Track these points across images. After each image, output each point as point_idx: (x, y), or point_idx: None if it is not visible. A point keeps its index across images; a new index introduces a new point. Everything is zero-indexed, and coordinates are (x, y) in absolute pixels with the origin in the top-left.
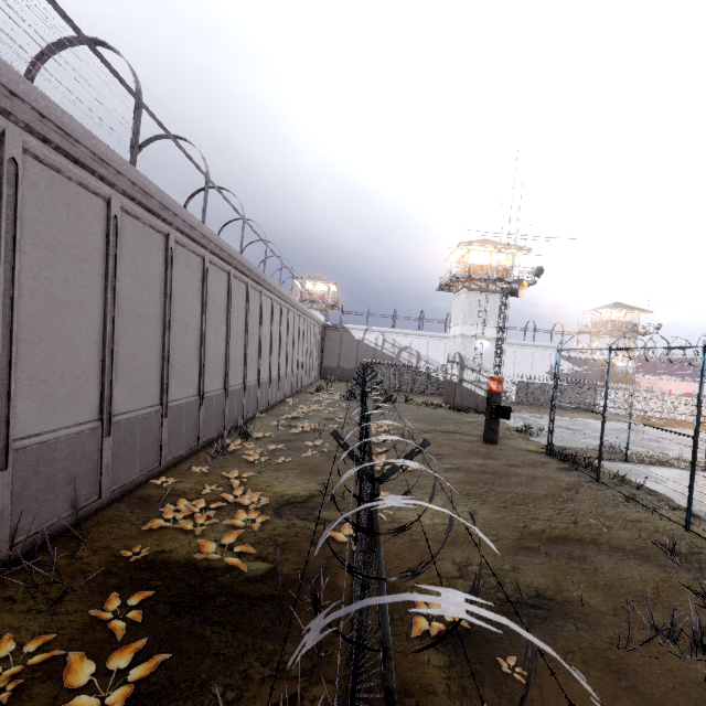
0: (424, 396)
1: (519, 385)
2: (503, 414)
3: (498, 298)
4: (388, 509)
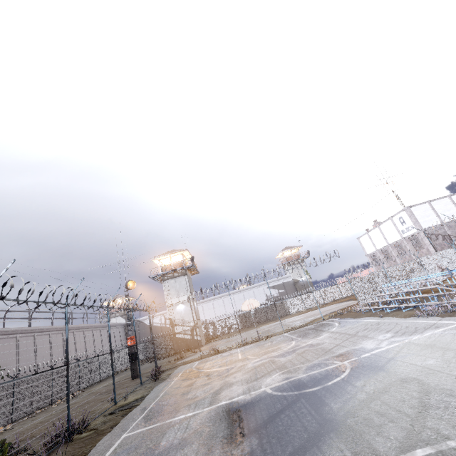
0: None
1: (239, 317)
2: (135, 357)
3: (181, 279)
4: None
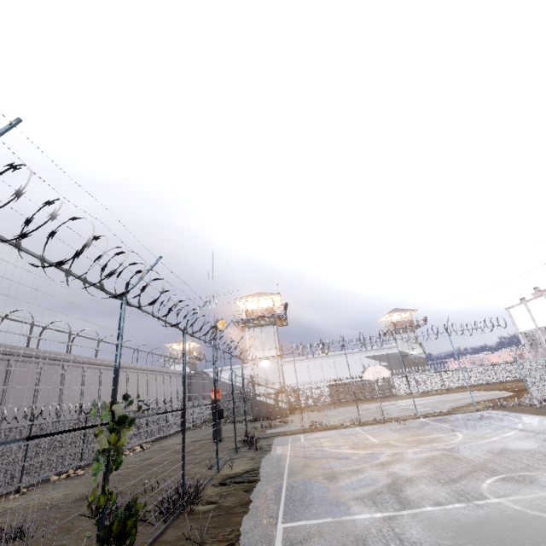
0: None
1: (330, 388)
2: (220, 415)
3: (268, 328)
4: (4, 503)
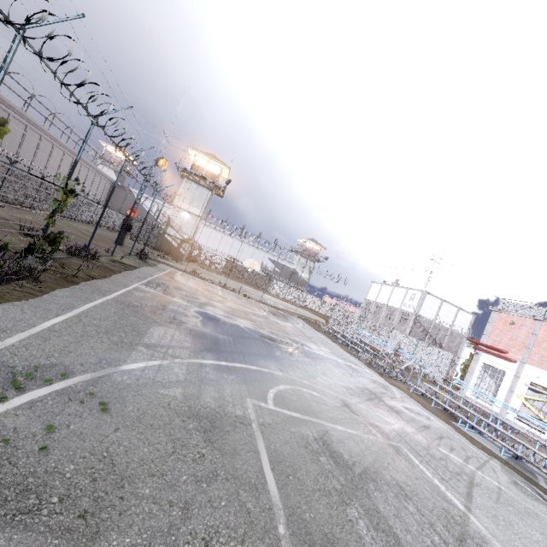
0: None
1: (227, 262)
2: (128, 229)
3: (204, 190)
4: None
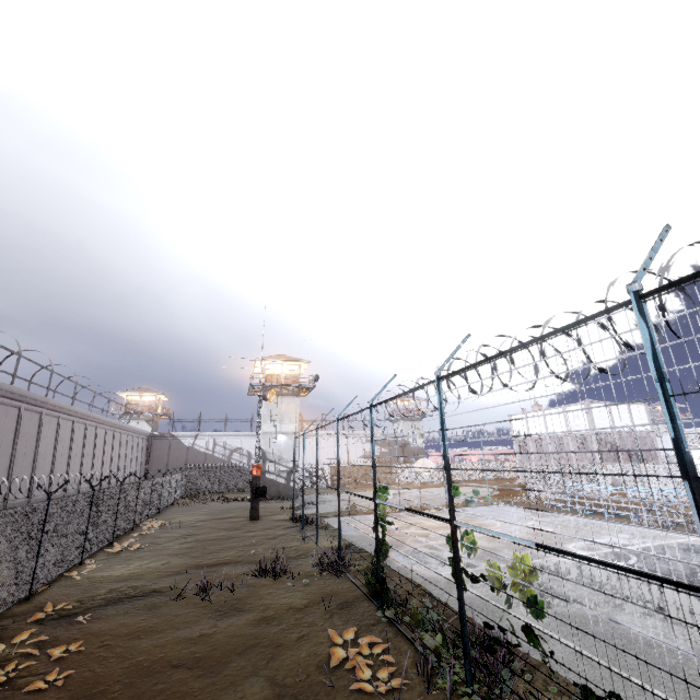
0: (246, 493)
1: (332, 470)
2: (261, 493)
3: (290, 399)
4: (92, 573)
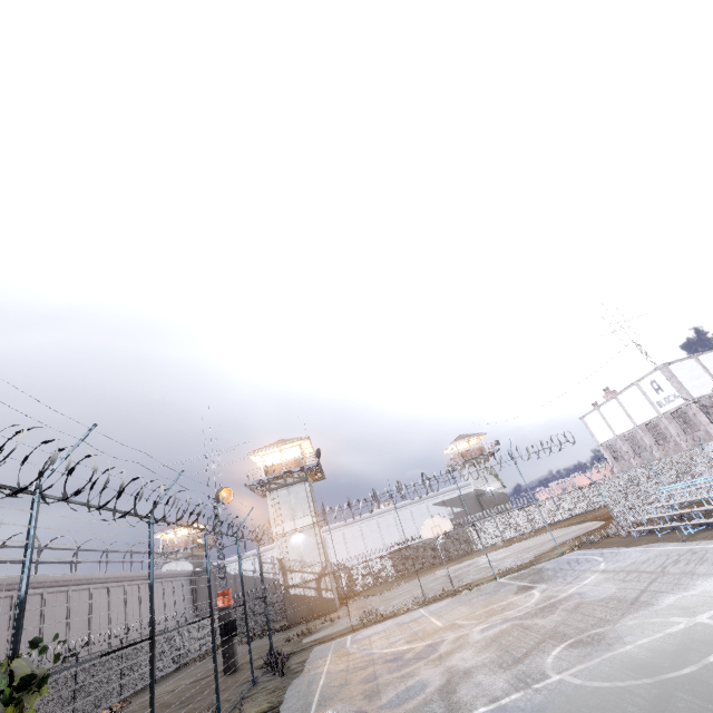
0: None
1: (392, 556)
2: (231, 631)
3: (298, 488)
4: None
